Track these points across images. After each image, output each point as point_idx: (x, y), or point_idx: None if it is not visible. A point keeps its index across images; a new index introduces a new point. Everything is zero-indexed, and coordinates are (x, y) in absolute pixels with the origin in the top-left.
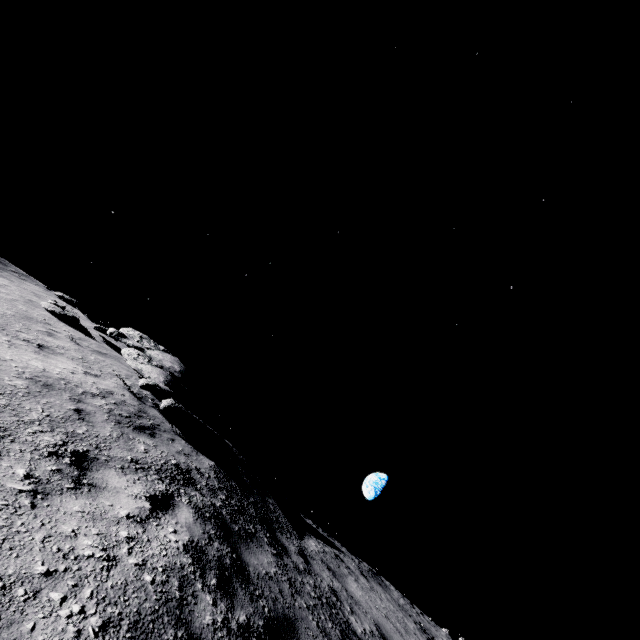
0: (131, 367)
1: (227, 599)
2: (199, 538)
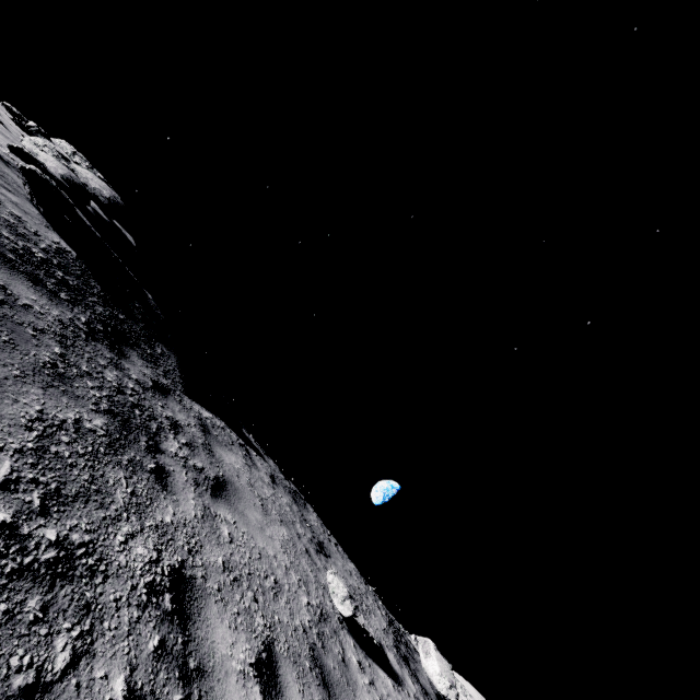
0: (25, 147)
1: None
2: None
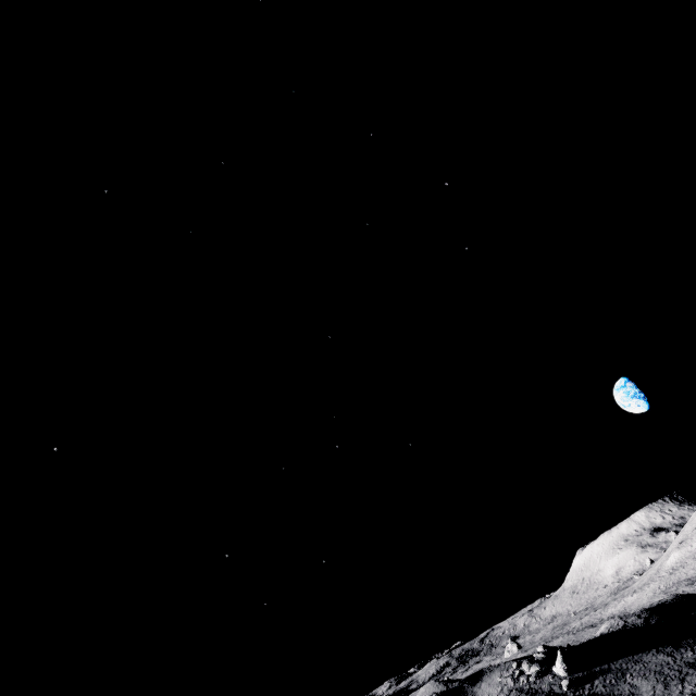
0: None
1: None
2: None
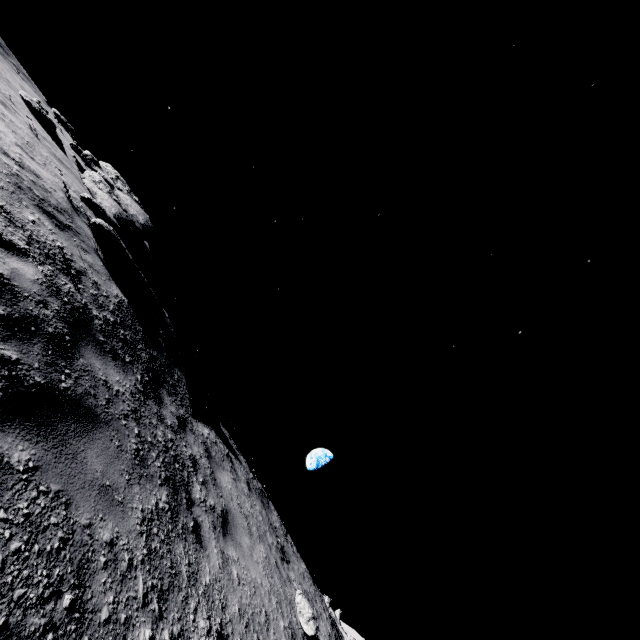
0: (86, 186)
1: (2, 331)
2: (23, 288)
